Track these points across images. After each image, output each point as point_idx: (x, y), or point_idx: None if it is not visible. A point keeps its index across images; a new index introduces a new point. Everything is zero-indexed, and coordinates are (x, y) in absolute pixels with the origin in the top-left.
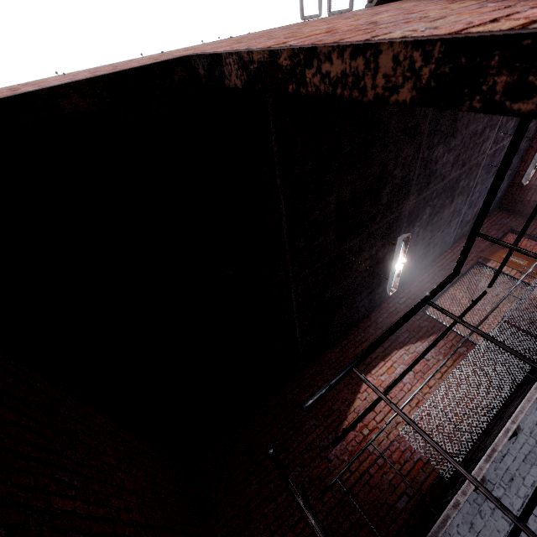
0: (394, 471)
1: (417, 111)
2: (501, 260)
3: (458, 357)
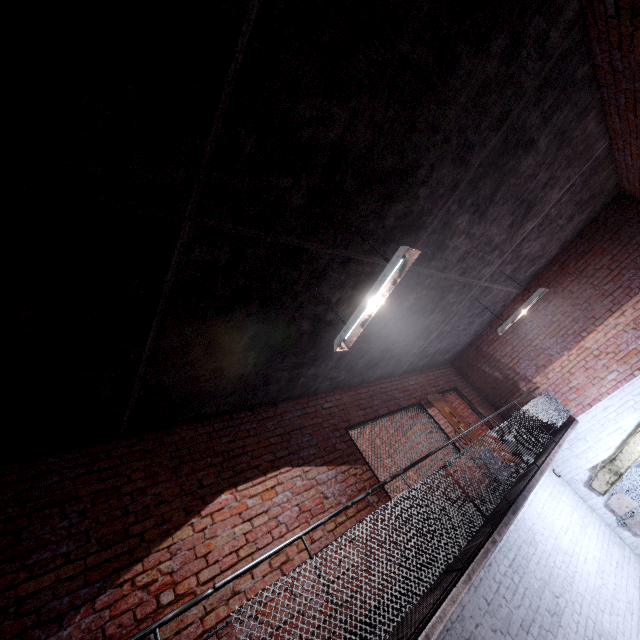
0: None
1: (484, 124)
2: (442, 411)
3: (365, 507)
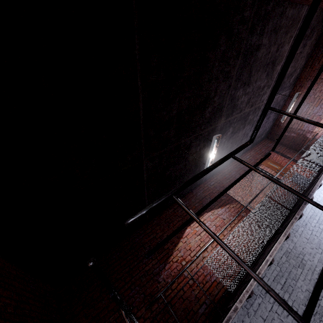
0: (199, 288)
1: (230, 61)
2: (267, 165)
3: (241, 218)
